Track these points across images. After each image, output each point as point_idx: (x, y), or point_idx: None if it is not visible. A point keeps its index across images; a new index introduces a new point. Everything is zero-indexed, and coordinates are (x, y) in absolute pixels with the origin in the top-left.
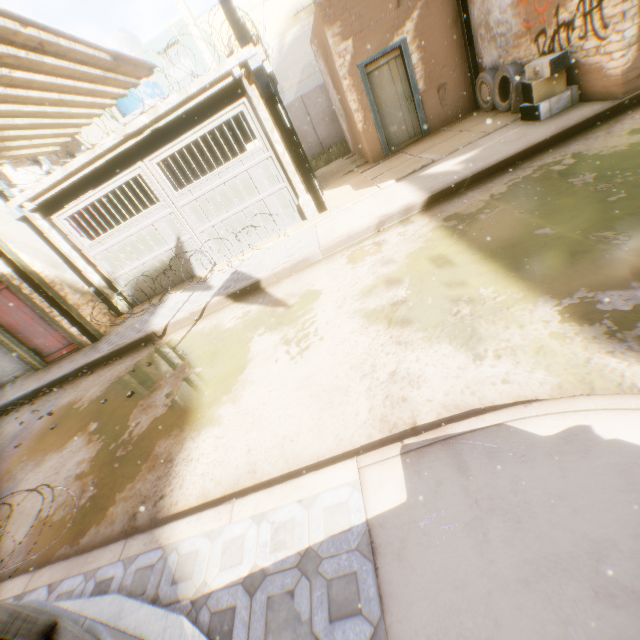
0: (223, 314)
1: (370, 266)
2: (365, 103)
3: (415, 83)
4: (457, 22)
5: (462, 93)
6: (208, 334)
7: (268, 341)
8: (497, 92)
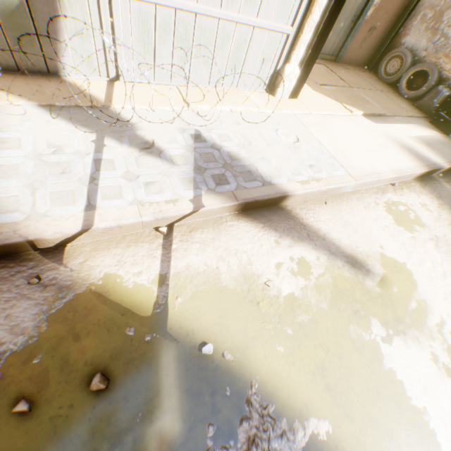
0: (240, 244)
1: (435, 247)
2: None
3: (370, 6)
4: None
5: (373, 47)
6: (248, 299)
7: (416, 362)
8: (408, 77)
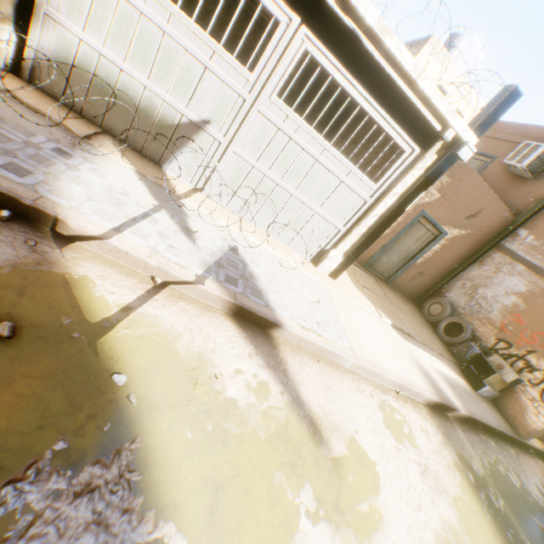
0: (215, 333)
1: (420, 473)
2: (398, 229)
3: (420, 256)
4: (462, 259)
5: (421, 287)
6: (190, 373)
7: None
8: (446, 323)
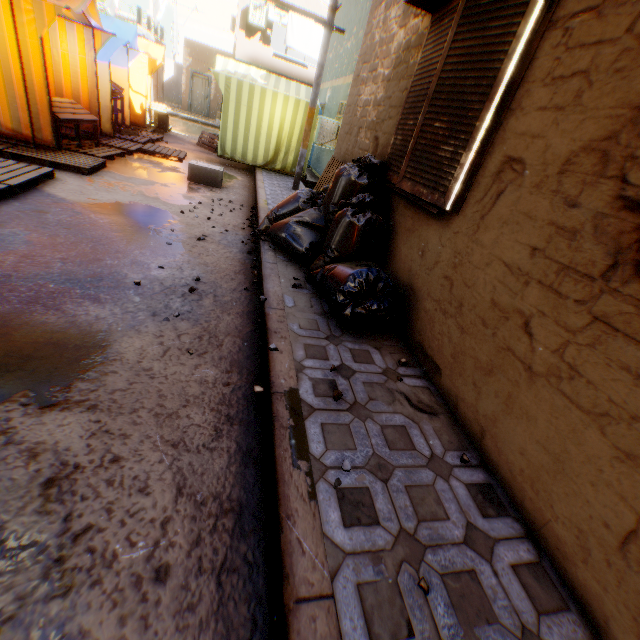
0: None
1: None
2: (188, 85)
3: (210, 95)
4: None
5: None
6: None
7: None
8: None
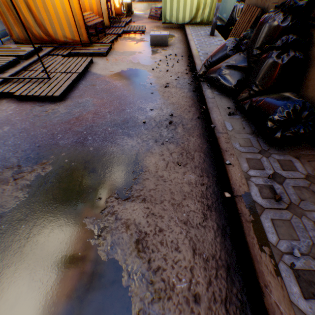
0: None
1: None
2: None
3: None
4: None
5: None
6: None
7: None
8: None
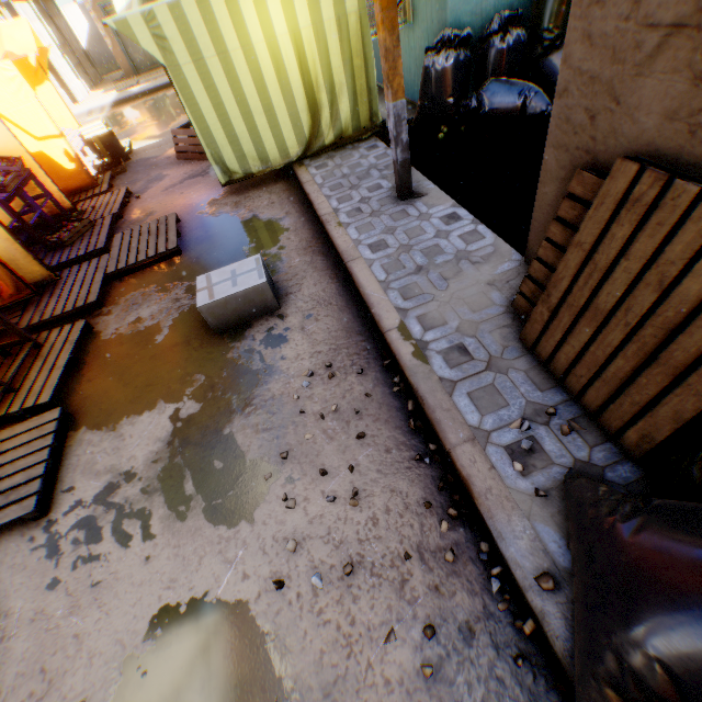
0: None
1: None
2: (111, 34)
3: None
4: None
5: None
6: None
7: None
8: None
